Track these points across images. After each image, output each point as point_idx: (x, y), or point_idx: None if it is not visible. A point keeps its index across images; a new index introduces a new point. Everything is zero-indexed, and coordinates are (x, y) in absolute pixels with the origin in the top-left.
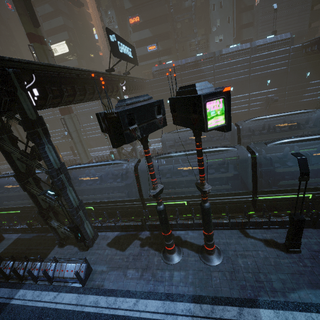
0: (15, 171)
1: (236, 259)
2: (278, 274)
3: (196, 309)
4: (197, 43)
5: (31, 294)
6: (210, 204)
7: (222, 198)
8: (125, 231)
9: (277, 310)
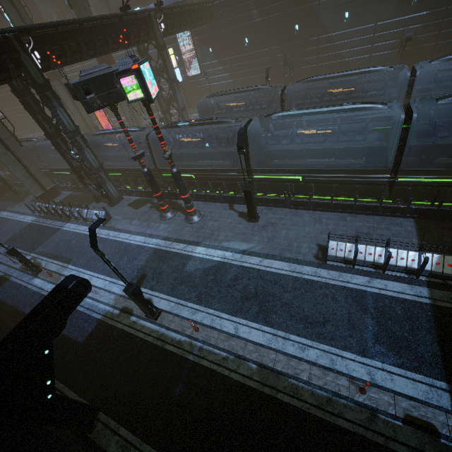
0: (44, 131)
1: (209, 222)
2: (228, 232)
3: (162, 243)
4: None
5: (74, 226)
6: (176, 170)
7: (223, 174)
8: (144, 196)
9: (208, 248)
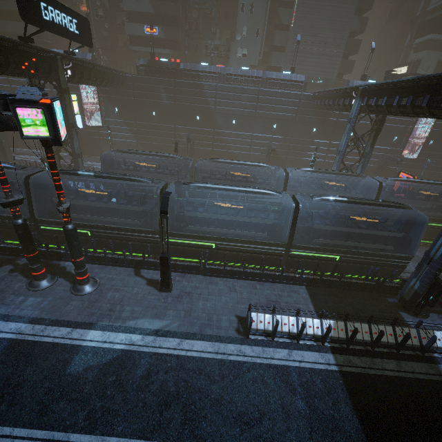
0: None
1: (108, 292)
2: (135, 306)
3: (27, 328)
4: (213, 47)
5: None
6: (73, 227)
7: (130, 234)
8: (1, 254)
9: (107, 332)
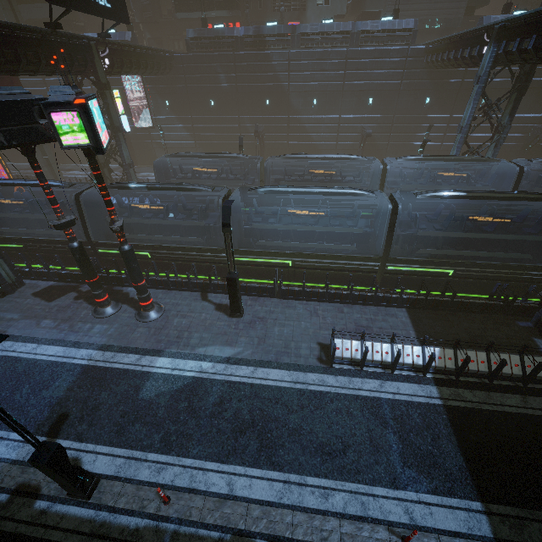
0: None
1: (174, 318)
2: (203, 333)
3: (98, 355)
4: None
5: None
6: (129, 248)
7: (192, 254)
8: (64, 281)
9: (176, 359)
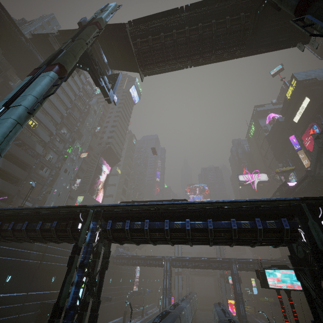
0: None
1: None
2: None
3: None
4: None
5: None
6: None
7: None
8: None
9: None
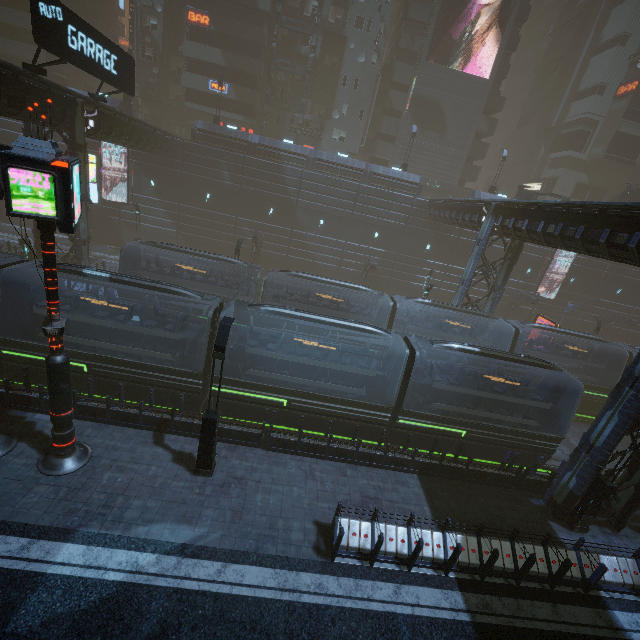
0: None
1: (104, 472)
2: (149, 499)
3: None
4: (302, 123)
5: None
6: (64, 360)
7: (154, 375)
8: None
9: (94, 547)
